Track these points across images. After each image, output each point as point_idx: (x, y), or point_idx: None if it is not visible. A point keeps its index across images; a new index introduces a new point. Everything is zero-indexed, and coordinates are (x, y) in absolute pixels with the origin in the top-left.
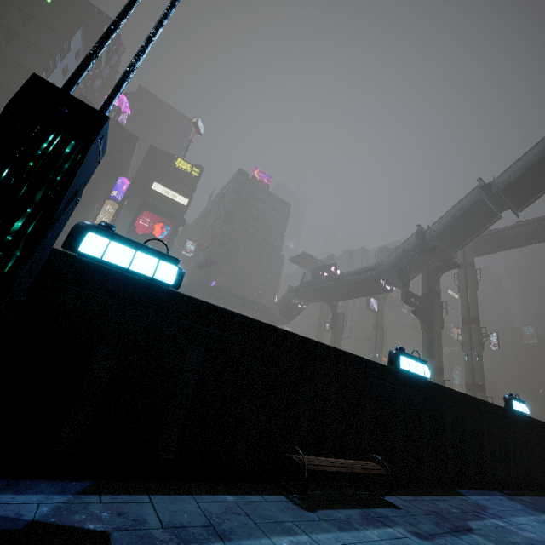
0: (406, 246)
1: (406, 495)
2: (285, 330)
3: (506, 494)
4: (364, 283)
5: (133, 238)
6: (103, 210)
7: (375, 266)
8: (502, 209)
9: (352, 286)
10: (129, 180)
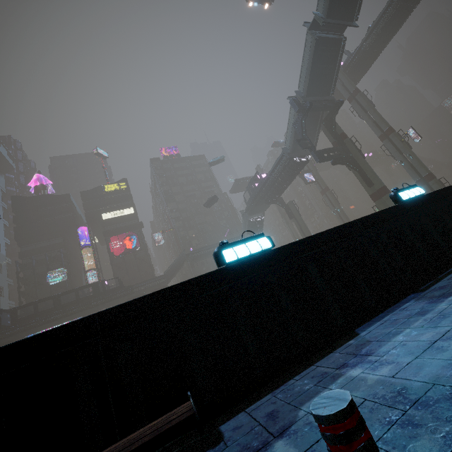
0: (292, 120)
1: (266, 394)
2: (38, 334)
3: (421, 291)
4: (285, 170)
5: (117, 261)
6: (86, 258)
7: (282, 152)
8: (341, 30)
9: (279, 179)
10: (84, 226)
